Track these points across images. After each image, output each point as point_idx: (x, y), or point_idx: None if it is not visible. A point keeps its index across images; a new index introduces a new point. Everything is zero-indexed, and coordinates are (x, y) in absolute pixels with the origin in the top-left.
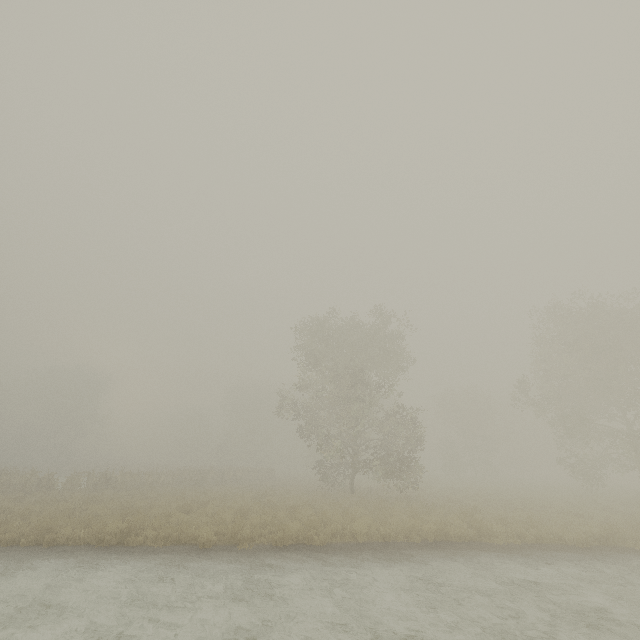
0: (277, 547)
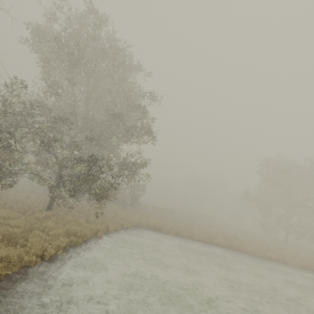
0: (306, 268)
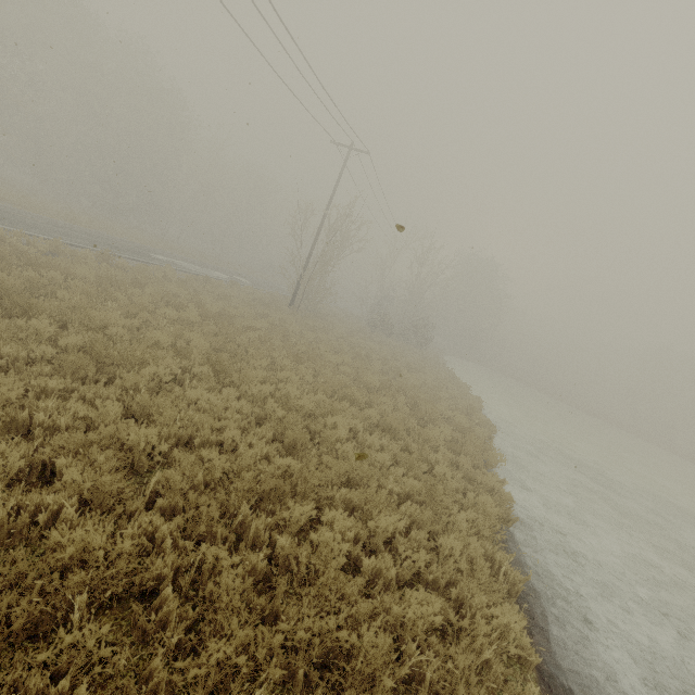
0: (588, 414)
